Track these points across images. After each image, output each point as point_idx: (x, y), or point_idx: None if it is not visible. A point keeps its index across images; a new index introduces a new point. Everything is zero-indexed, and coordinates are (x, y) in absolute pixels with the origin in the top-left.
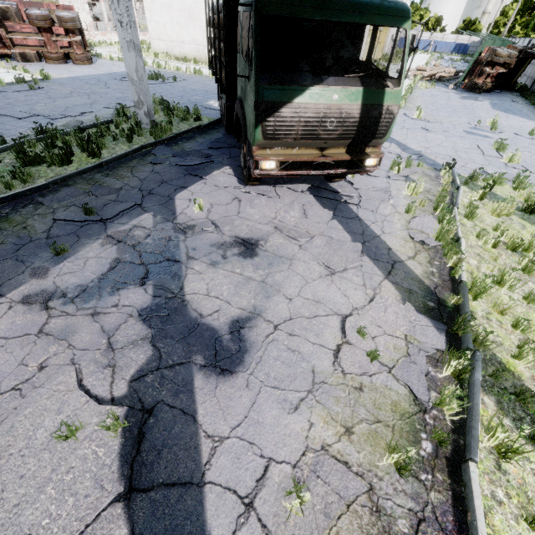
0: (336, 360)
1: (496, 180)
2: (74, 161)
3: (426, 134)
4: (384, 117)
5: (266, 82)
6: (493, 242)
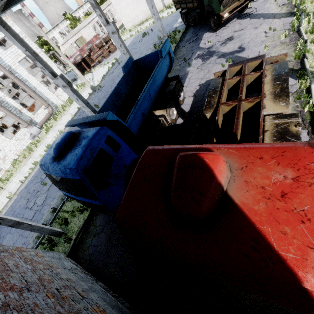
0: (266, 37)
1: None
2: None
3: None
4: None
5: None
6: None
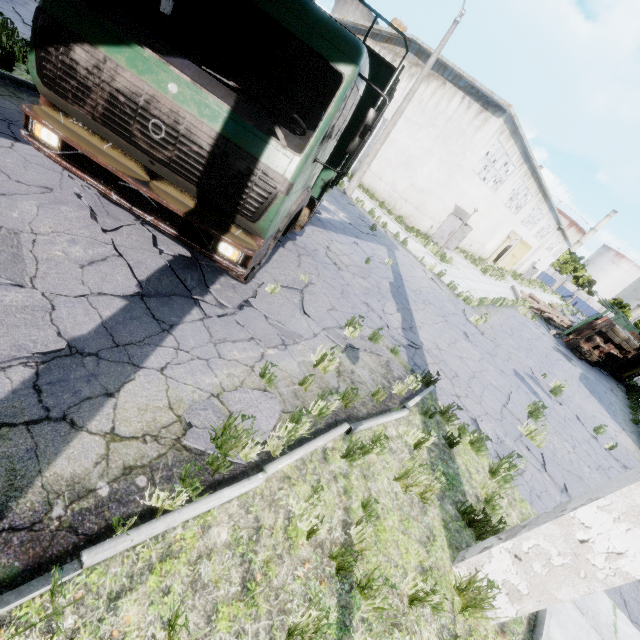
0: None
1: (474, 440)
2: None
3: (462, 339)
4: (256, 182)
5: None
6: (314, 525)
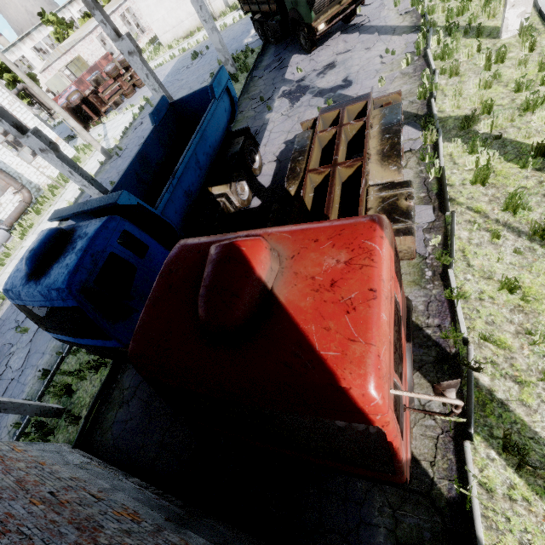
0: (382, 64)
1: None
2: None
3: None
4: None
5: None
6: None
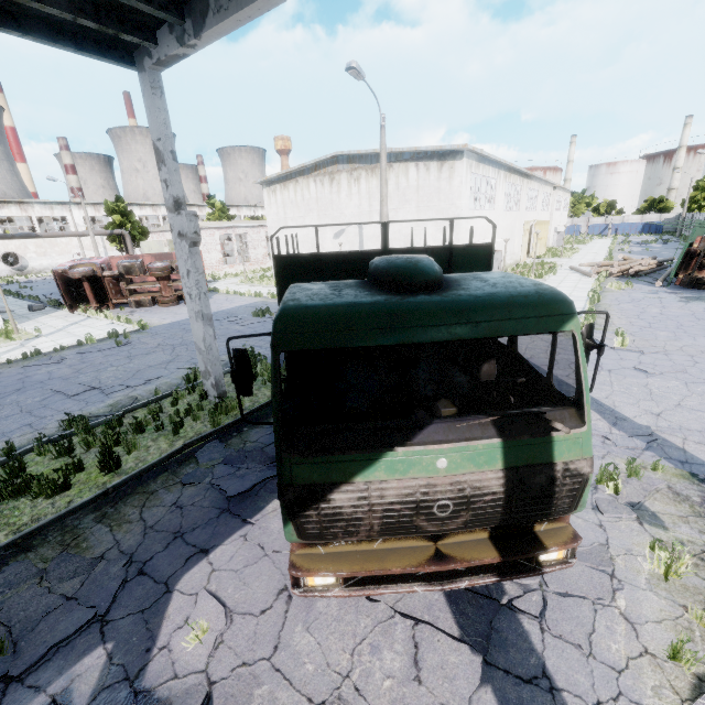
0: None
1: None
2: (78, 483)
3: (646, 379)
4: (561, 483)
5: (297, 450)
6: None
